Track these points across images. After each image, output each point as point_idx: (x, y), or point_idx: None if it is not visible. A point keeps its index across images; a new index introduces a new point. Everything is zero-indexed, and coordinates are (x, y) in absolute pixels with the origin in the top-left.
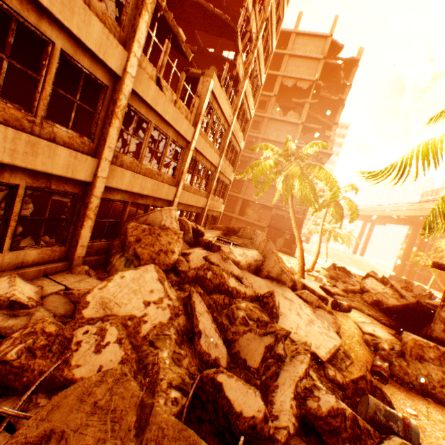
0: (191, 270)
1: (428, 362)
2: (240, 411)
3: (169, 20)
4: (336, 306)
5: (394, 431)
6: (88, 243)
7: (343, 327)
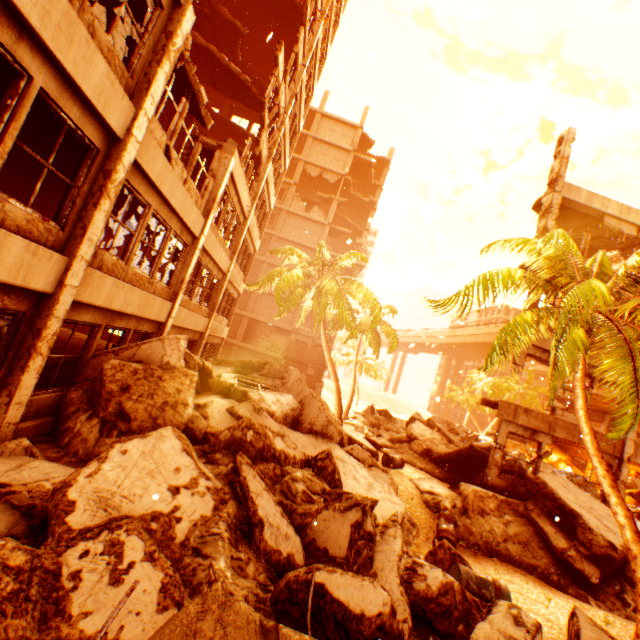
0: (224, 431)
1: (490, 515)
2: (360, 612)
3: (190, 74)
4: (388, 461)
5: (488, 599)
6: (30, 396)
7: (400, 487)
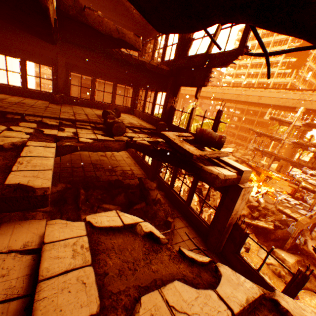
0: None
1: None
2: None
3: None
4: (248, 250)
5: None
6: None
7: (262, 268)
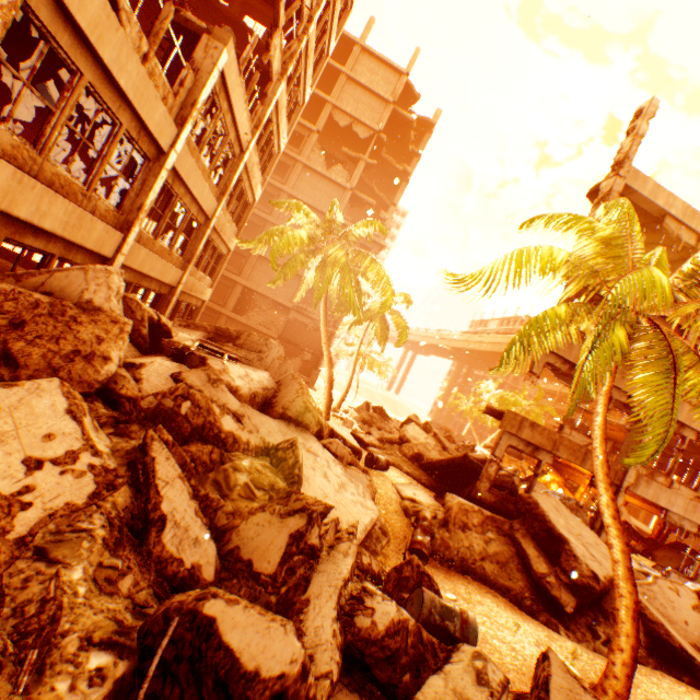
0: (148, 397)
1: (472, 530)
2: (255, 669)
3: None
4: (372, 462)
5: (450, 632)
6: None
7: (379, 491)
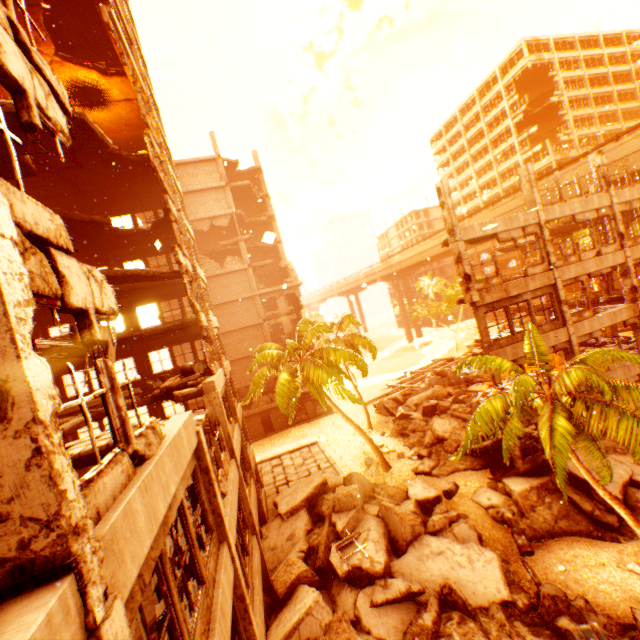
0: None
1: (537, 506)
2: None
3: None
4: (449, 495)
5: None
6: None
7: (472, 517)
